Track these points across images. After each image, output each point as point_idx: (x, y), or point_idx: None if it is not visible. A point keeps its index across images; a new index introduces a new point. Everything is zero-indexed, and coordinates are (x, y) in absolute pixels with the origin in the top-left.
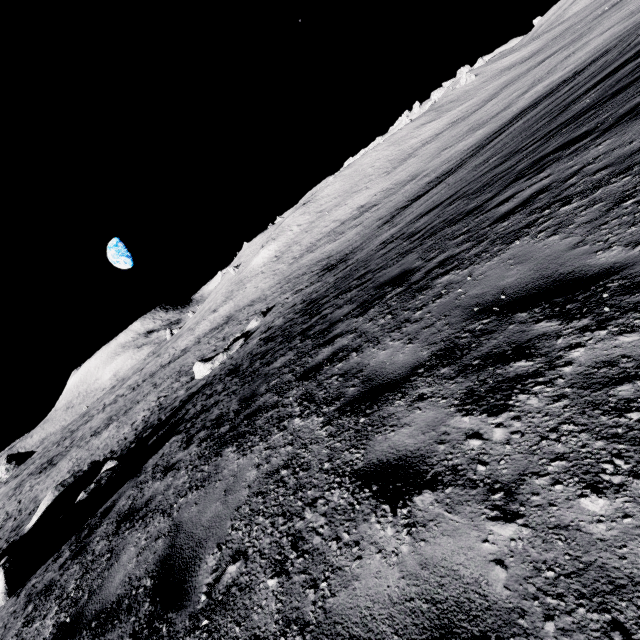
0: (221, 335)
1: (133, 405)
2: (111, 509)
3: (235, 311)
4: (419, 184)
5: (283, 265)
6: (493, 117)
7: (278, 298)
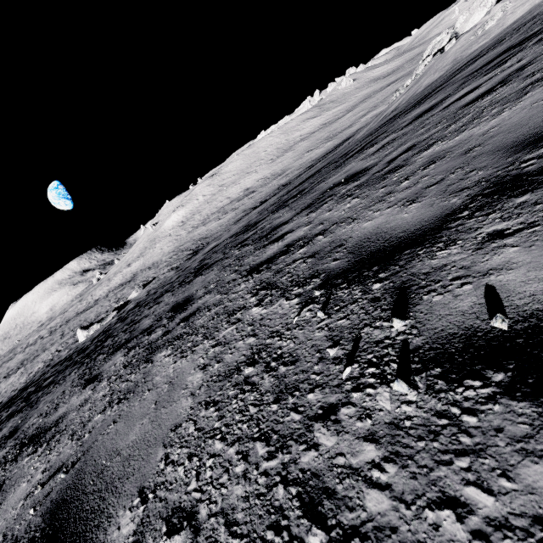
0: (119, 295)
1: (41, 352)
2: None
3: (140, 270)
4: (278, 183)
5: (184, 232)
6: (341, 132)
7: (162, 270)
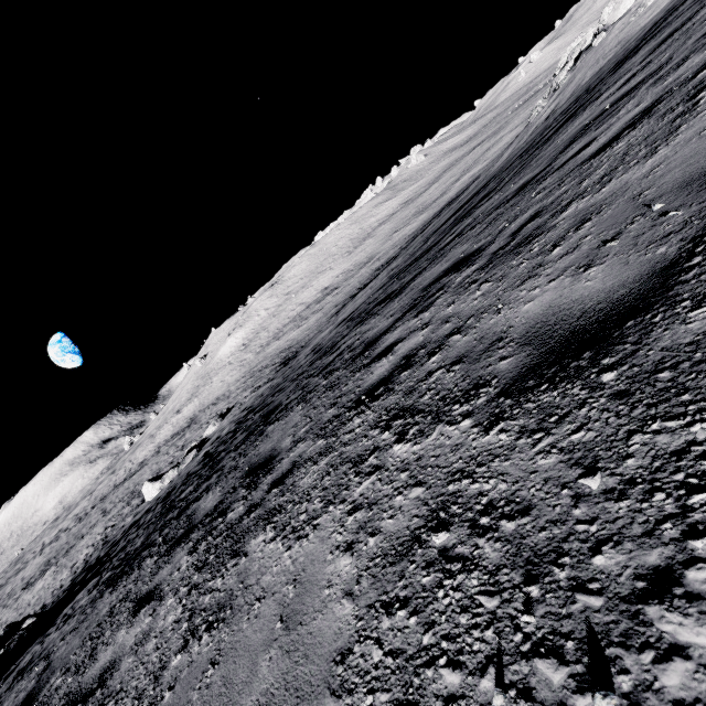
0: (181, 443)
1: (76, 541)
2: (14, 670)
3: (199, 411)
4: (371, 269)
5: (250, 354)
6: (433, 202)
7: (239, 396)
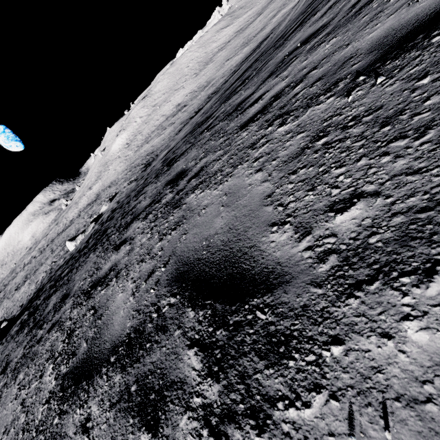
0: (90, 212)
1: (39, 267)
2: None
3: (101, 190)
4: (206, 94)
5: (131, 152)
6: (255, 36)
7: (122, 185)
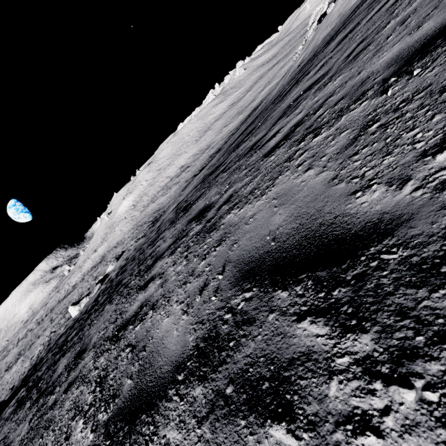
0: (95, 274)
1: (35, 340)
2: None
3: (107, 251)
4: (208, 155)
5: (137, 212)
6: (247, 106)
7: (129, 243)
